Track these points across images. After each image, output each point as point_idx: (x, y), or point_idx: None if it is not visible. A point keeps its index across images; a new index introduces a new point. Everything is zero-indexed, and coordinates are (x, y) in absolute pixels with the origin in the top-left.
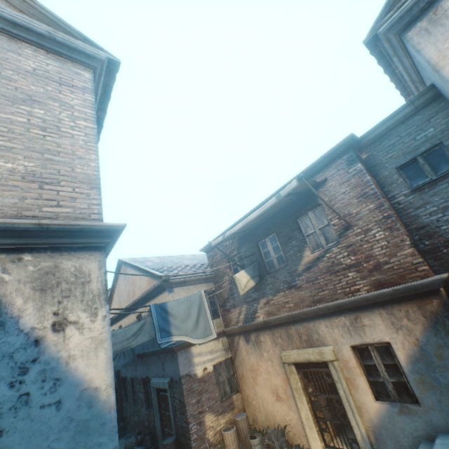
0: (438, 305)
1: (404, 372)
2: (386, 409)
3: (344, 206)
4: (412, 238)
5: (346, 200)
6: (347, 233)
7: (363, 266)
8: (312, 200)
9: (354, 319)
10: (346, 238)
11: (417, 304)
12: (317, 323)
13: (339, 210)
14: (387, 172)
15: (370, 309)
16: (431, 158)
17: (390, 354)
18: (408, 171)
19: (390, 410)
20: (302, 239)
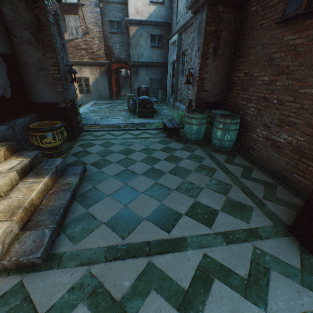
0: (104, 69)
1: (90, 86)
2: (82, 96)
3: (89, 24)
4: (105, 48)
5: (90, 21)
6: (87, 36)
7: (88, 51)
8: (76, 10)
9: (80, 69)
10: (86, 38)
11: (100, 68)
12: None
13: (86, 24)
14: (106, 20)
15: (86, 66)
16: (118, 25)
17: (88, 81)
18: (111, 25)
19: (83, 96)
20: (65, 27)
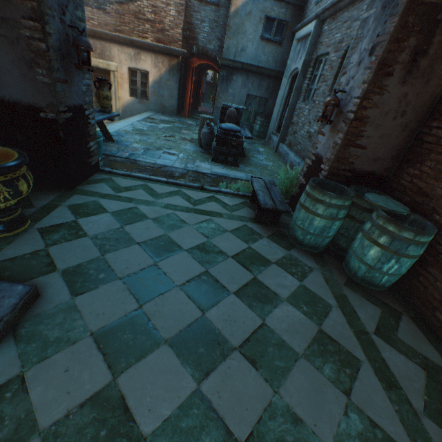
0: (176, 63)
1: (149, 87)
2: (134, 101)
3: None
4: (184, 27)
5: None
6: None
7: (156, 26)
8: None
9: (138, 54)
10: (155, 1)
11: (170, 59)
12: (113, 47)
13: None
14: None
15: (148, 52)
16: None
17: (147, 78)
18: None
19: (135, 101)
20: None
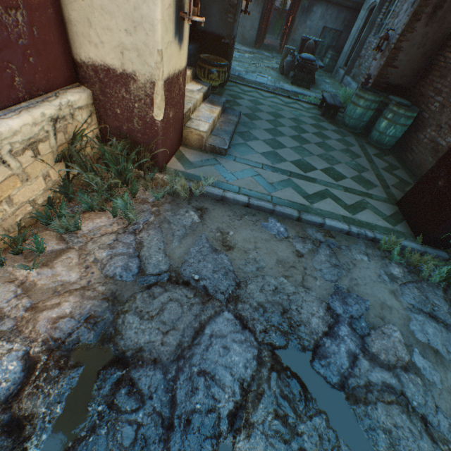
0: None
1: None
2: None
3: None
4: None
5: None
6: None
7: None
8: None
9: None
10: None
11: None
12: None
13: None
14: None
15: None
16: None
17: None
18: None
19: None
20: None
